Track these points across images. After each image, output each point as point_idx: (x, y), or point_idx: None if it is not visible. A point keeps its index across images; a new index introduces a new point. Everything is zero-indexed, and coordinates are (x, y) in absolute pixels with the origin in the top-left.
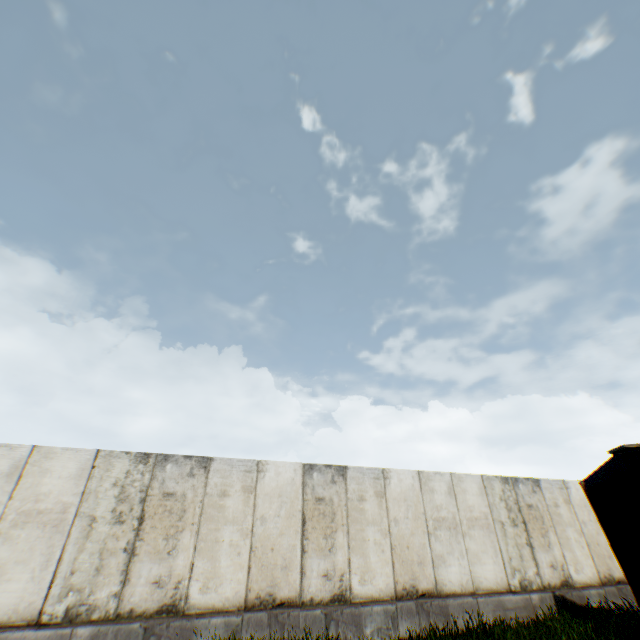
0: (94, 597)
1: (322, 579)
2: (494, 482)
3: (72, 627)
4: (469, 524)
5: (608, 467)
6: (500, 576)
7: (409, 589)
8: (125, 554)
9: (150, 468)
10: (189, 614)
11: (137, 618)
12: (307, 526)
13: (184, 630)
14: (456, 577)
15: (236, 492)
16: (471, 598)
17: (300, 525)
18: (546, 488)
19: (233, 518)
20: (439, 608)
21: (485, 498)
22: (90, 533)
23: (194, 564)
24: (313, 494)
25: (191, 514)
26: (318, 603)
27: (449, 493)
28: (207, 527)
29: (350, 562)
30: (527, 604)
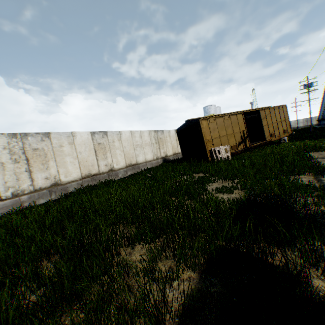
0: (22, 188)
1: (105, 167)
2: (152, 132)
3: (19, 197)
4: (145, 145)
5: (184, 125)
6: (152, 157)
7: (130, 164)
8: (27, 173)
9: (20, 140)
10: (63, 184)
11: (44, 189)
12: (97, 153)
13: (64, 188)
14: (141, 159)
15: (66, 145)
16: (145, 163)
17: (94, 153)
18: (165, 133)
19: (68, 154)
20: (137, 167)
21: (149, 137)
22: (5, 169)
23: (59, 171)
24: (97, 142)
25: (50, 155)
26: (105, 173)
27: (140, 137)
28: (59, 158)
29: (112, 161)
30: (157, 162)
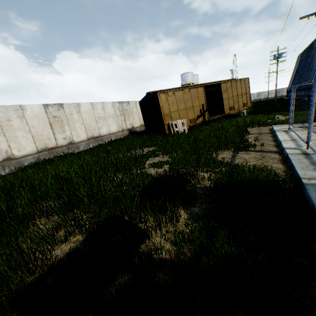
0: None
1: (64, 140)
2: (116, 104)
3: None
4: (108, 117)
5: (145, 97)
6: (117, 129)
7: (92, 137)
8: None
9: None
10: (18, 158)
11: None
12: (53, 126)
13: (18, 162)
14: (105, 131)
15: (16, 119)
16: (109, 135)
17: (50, 126)
18: (131, 104)
19: (20, 128)
20: (101, 139)
21: (113, 109)
22: None
23: (10, 145)
24: (52, 115)
25: None
26: (64, 146)
27: (102, 109)
28: (9, 133)
29: (72, 134)
30: (123, 134)
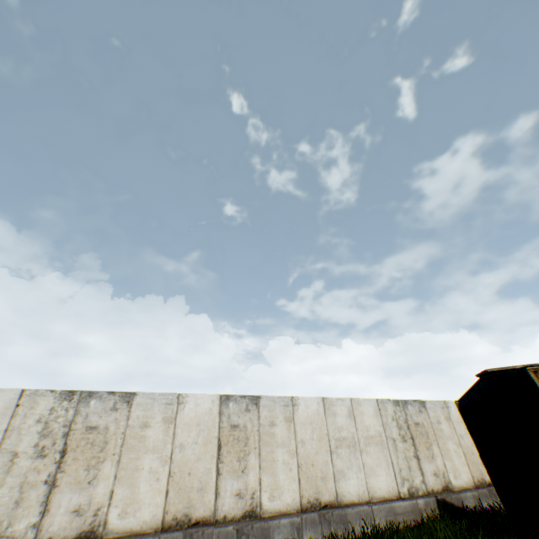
0: (12, 529)
1: (235, 498)
2: (387, 405)
3: None
4: (366, 442)
5: (476, 388)
6: (392, 485)
7: (313, 502)
8: (46, 486)
9: (75, 404)
10: (107, 538)
11: None
12: (222, 451)
13: None
14: (354, 489)
15: (157, 423)
16: (367, 506)
17: (216, 450)
18: (431, 408)
19: (153, 447)
20: (339, 517)
21: (380, 419)
22: (11, 468)
23: (114, 491)
24: (229, 422)
25: (113, 445)
26: (231, 520)
27: (349, 416)
28: (128, 456)
29: (261, 481)
30: (414, 508)
